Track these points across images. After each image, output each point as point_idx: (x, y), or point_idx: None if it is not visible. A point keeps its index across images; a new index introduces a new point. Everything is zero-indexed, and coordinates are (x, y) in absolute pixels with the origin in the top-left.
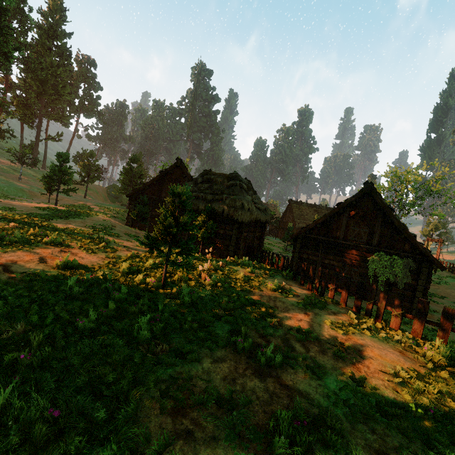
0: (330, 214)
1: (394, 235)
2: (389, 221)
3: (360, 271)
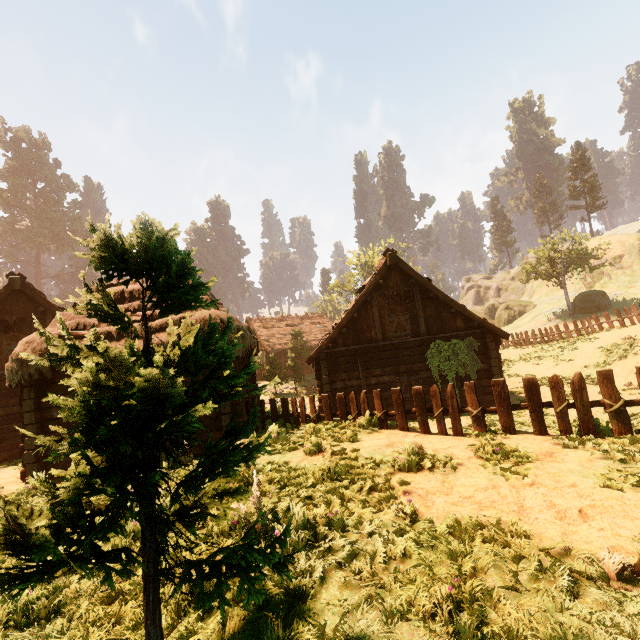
0: (356, 307)
1: (440, 313)
2: (432, 295)
3: (422, 377)
